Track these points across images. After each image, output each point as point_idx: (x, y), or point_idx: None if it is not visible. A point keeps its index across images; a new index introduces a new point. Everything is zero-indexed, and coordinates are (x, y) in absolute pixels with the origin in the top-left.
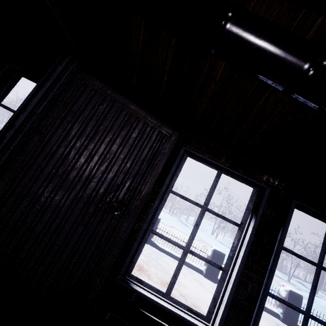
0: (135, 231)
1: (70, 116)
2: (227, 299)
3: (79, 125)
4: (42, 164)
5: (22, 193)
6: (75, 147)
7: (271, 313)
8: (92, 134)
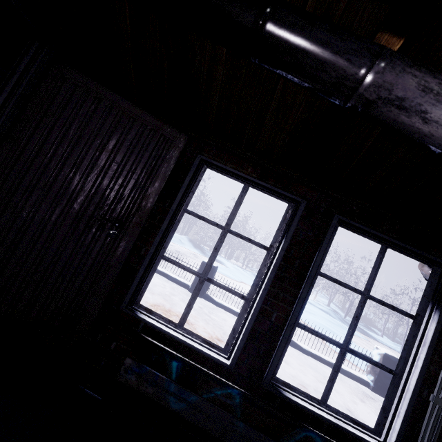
0: (142, 256)
1: (47, 119)
2: (245, 329)
3: (59, 129)
4: (20, 175)
5: (1, 207)
6: (56, 155)
7: (358, 380)
8: (76, 139)
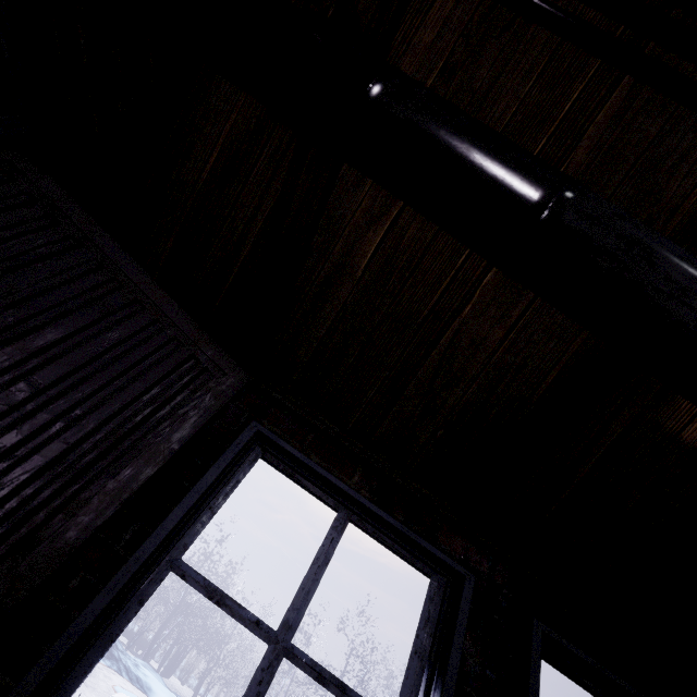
0: None
1: None
2: None
3: None
4: None
5: None
6: None
7: None
8: None
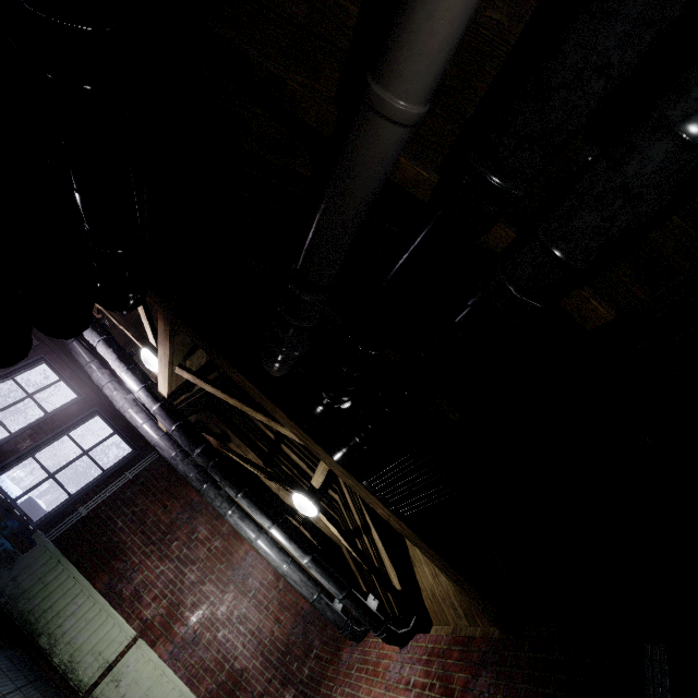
0: None
1: None
2: None
3: None
4: None
5: None
6: None
7: None
8: None
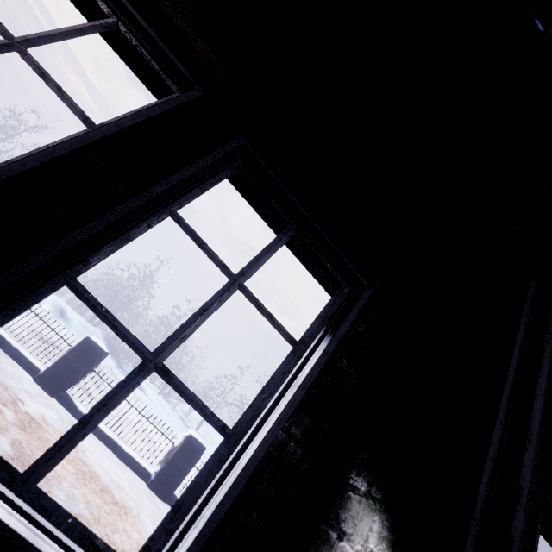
0: None
1: None
2: None
3: None
4: None
5: None
6: None
7: None
8: None
